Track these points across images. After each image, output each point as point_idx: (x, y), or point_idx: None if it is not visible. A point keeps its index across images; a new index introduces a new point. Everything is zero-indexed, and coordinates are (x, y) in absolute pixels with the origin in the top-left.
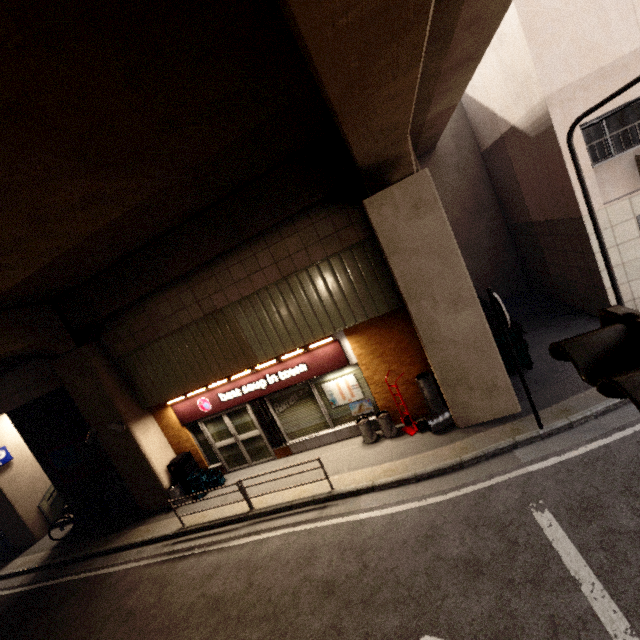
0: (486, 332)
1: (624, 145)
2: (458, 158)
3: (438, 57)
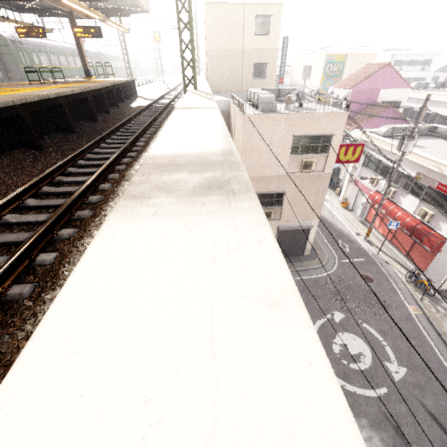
0: None
1: (261, 204)
2: None
3: None
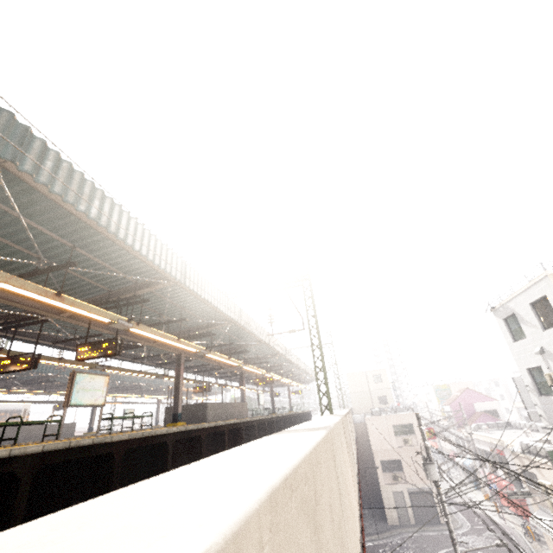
0: None
1: (390, 470)
2: (362, 441)
3: None
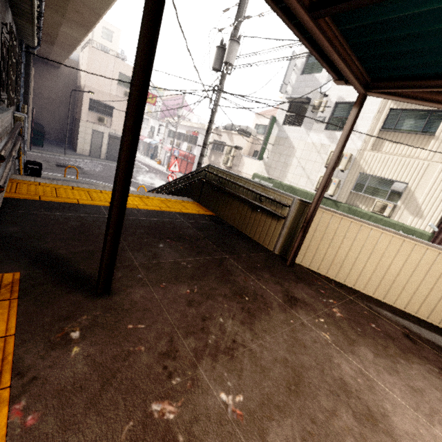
0: (29, 121)
1: (98, 111)
2: (67, 80)
3: (50, 49)
